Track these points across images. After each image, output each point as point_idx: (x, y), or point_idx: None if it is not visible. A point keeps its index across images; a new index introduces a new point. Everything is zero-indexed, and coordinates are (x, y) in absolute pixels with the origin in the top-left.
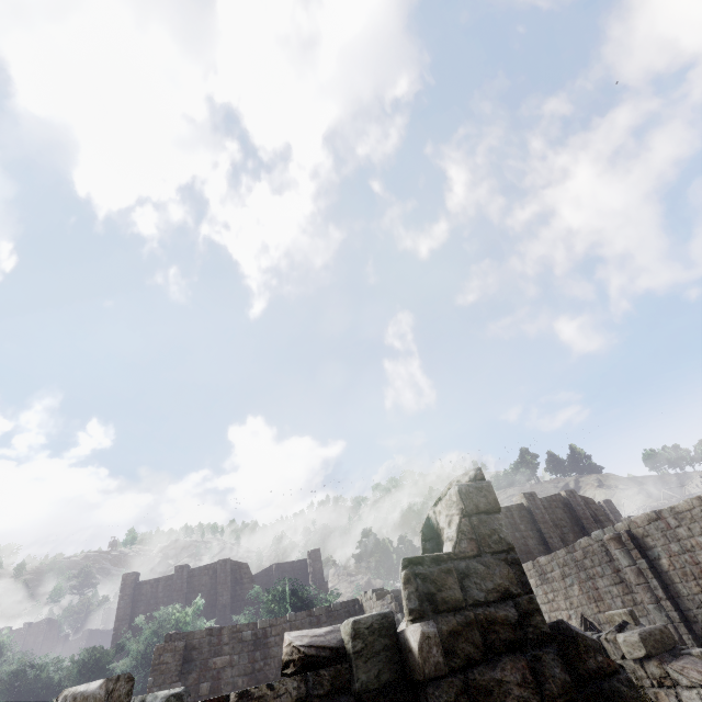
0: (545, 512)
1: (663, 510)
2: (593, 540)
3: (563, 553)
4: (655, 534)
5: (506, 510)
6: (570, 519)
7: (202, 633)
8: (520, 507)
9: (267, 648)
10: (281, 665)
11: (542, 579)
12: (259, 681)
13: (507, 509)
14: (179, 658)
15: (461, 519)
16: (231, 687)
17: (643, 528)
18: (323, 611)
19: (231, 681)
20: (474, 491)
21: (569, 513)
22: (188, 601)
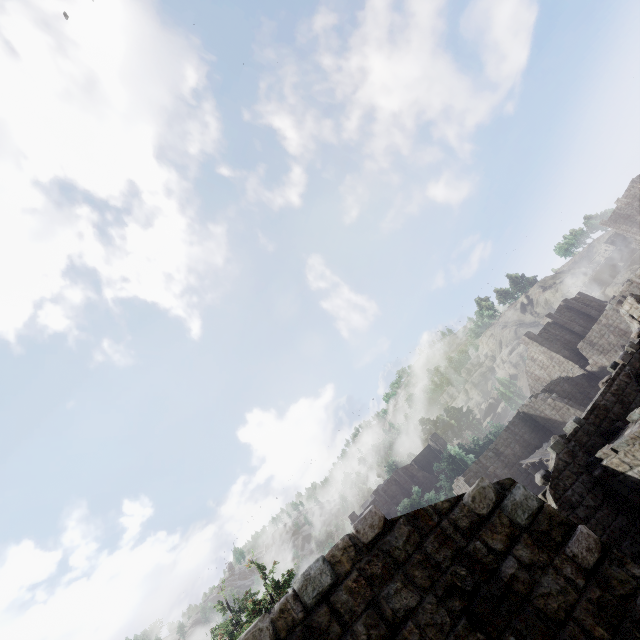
0: (562, 318)
1: (632, 279)
2: (608, 310)
3: (596, 326)
4: (634, 290)
5: (544, 330)
6: (575, 314)
7: (473, 466)
8: (548, 324)
9: (503, 454)
10: (514, 455)
11: (592, 345)
12: (512, 466)
13: (544, 329)
14: (476, 478)
15: (639, 302)
16: (504, 475)
17: (628, 291)
18: (510, 426)
19: (502, 473)
20: (636, 297)
21: (572, 311)
22: (395, 505)
